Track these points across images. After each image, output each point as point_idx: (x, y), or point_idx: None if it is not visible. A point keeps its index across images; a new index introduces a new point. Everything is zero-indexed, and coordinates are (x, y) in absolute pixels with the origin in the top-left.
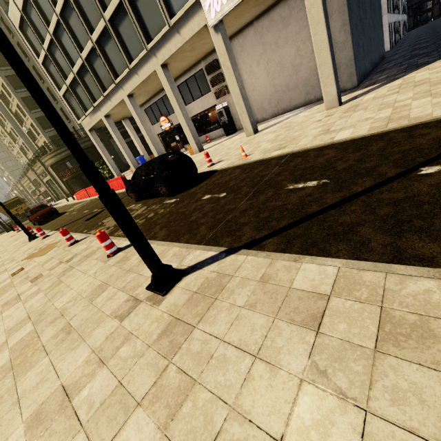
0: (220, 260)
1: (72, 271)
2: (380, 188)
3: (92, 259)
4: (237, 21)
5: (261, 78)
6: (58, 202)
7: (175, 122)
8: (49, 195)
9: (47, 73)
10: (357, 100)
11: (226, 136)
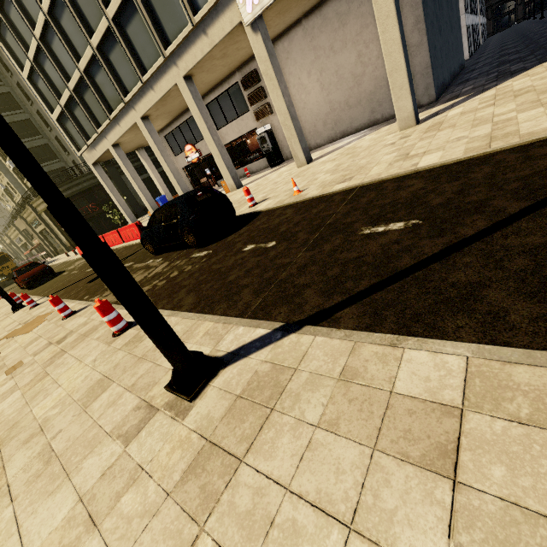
0: (275, 343)
1: (62, 358)
2: (501, 230)
3: (92, 339)
4: (281, 18)
5: (313, 92)
6: (56, 258)
7: (204, 151)
8: (45, 249)
9: (35, 90)
10: (440, 116)
11: (270, 168)
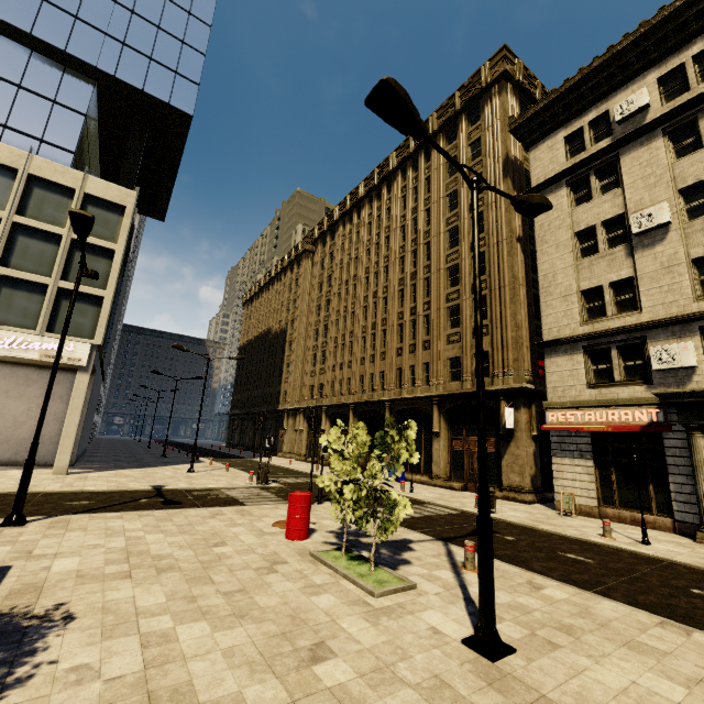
0: (54, 517)
1: None
2: (126, 503)
3: None
4: None
5: None
6: None
7: None
8: None
9: None
10: (84, 474)
11: None
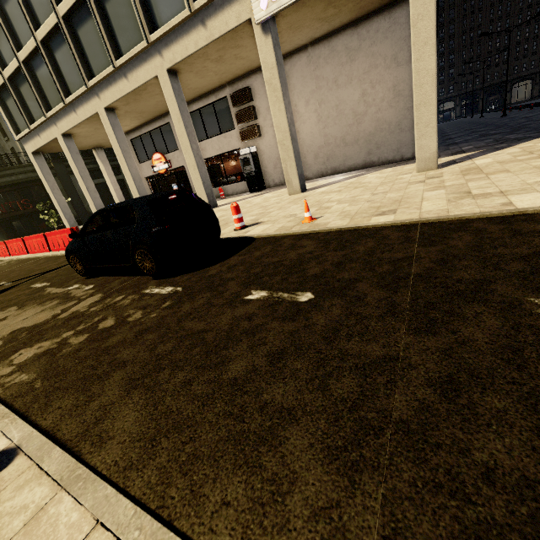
0: None
1: None
2: None
3: None
4: (290, 35)
5: (309, 122)
6: None
7: (175, 163)
8: None
9: None
10: (465, 163)
11: (249, 193)
